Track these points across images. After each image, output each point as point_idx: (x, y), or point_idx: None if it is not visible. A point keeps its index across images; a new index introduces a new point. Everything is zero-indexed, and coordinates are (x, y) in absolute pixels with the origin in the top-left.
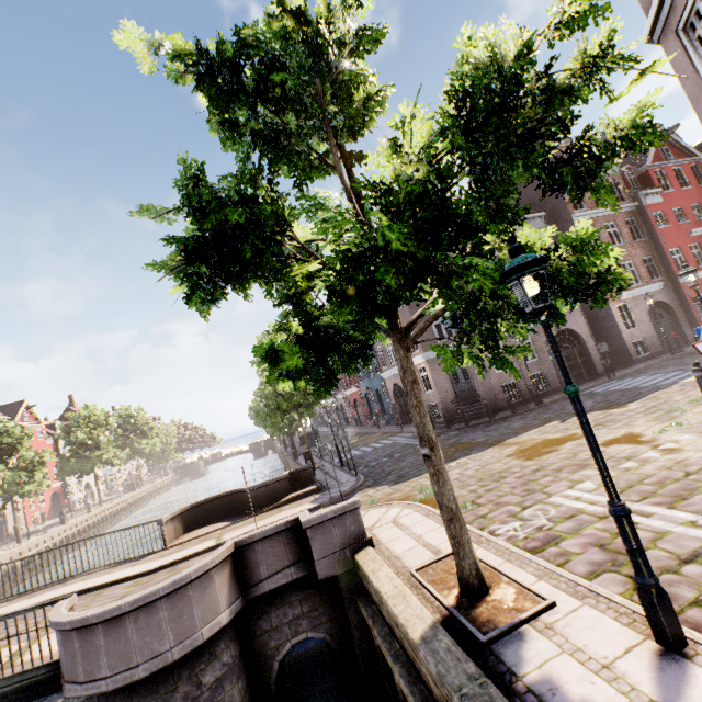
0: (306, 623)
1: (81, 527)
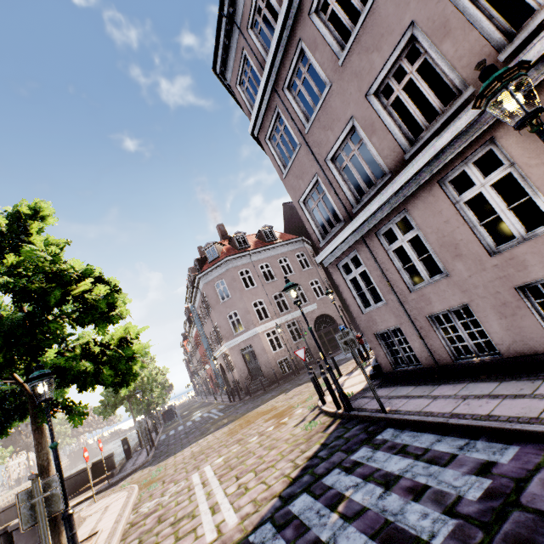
0: None
1: None
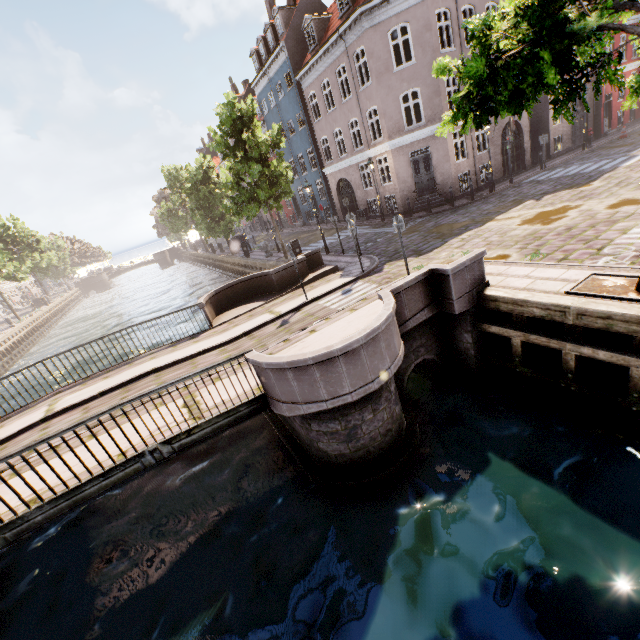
0: (423, 350)
1: (15, 340)
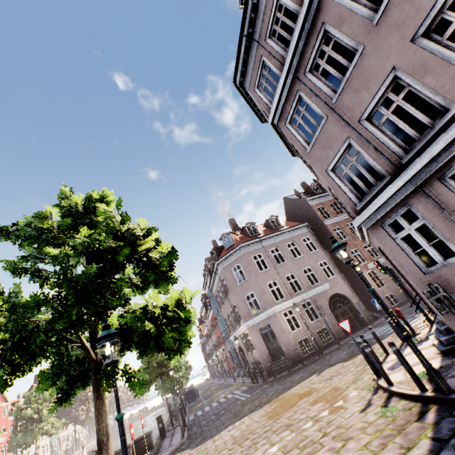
0: None
1: None
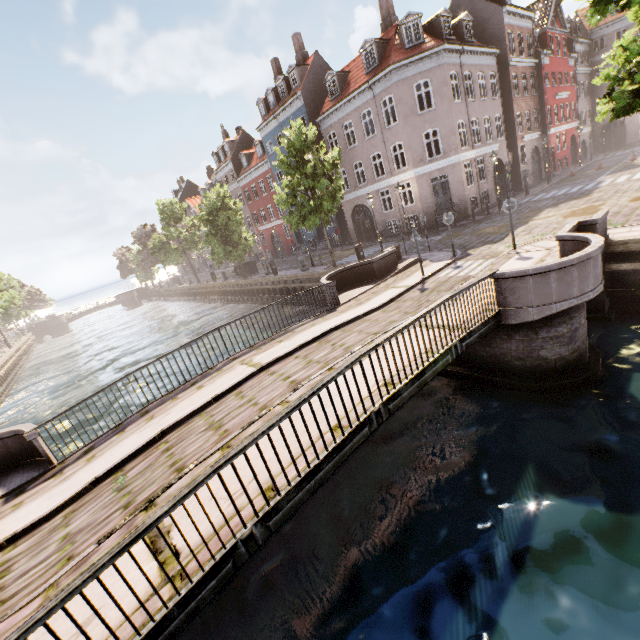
0: None
1: None
